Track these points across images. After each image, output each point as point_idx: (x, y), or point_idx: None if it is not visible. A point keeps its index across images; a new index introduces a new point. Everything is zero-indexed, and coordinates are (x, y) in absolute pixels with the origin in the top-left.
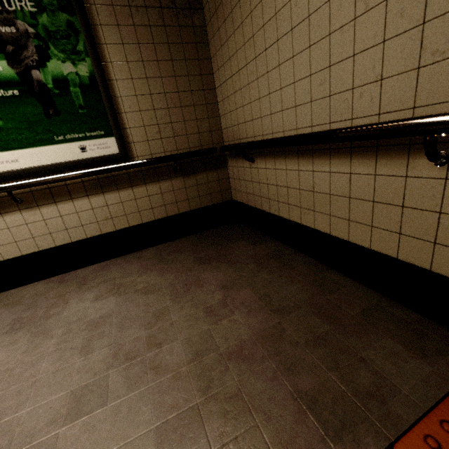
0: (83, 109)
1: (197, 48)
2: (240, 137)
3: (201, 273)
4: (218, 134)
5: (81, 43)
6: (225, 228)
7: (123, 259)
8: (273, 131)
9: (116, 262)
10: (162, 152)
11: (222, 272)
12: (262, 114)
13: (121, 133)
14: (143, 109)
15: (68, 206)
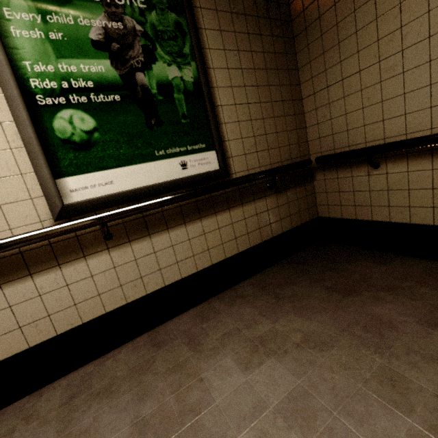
0: (186, 119)
1: (286, 58)
2: (349, 144)
3: (365, 307)
4: (305, 146)
5: (186, 46)
6: (314, 250)
7: (220, 302)
8: (433, 126)
9: (213, 306)
10: (257, 167)
11: (394, 303)
12: (407, 110)
13: (221, 146)
14: (241, 120)
15: (163, 238)
